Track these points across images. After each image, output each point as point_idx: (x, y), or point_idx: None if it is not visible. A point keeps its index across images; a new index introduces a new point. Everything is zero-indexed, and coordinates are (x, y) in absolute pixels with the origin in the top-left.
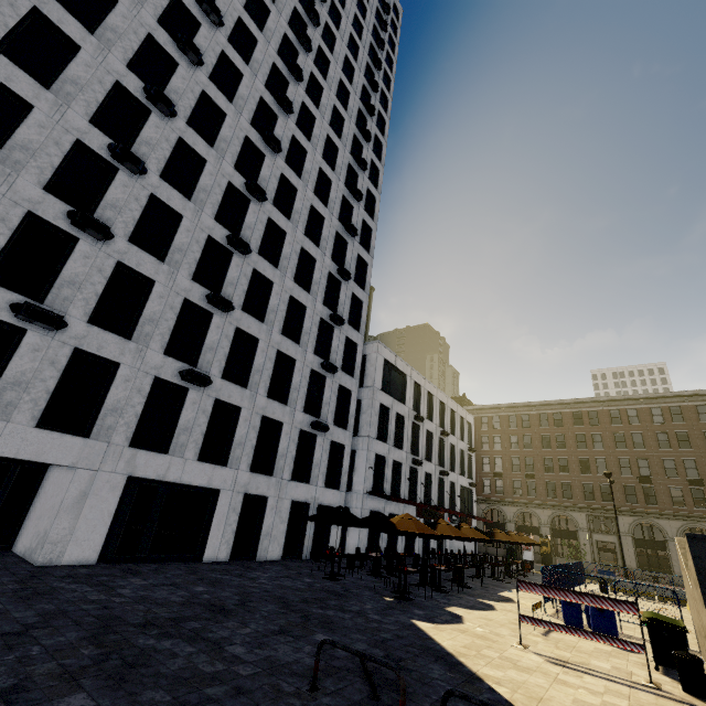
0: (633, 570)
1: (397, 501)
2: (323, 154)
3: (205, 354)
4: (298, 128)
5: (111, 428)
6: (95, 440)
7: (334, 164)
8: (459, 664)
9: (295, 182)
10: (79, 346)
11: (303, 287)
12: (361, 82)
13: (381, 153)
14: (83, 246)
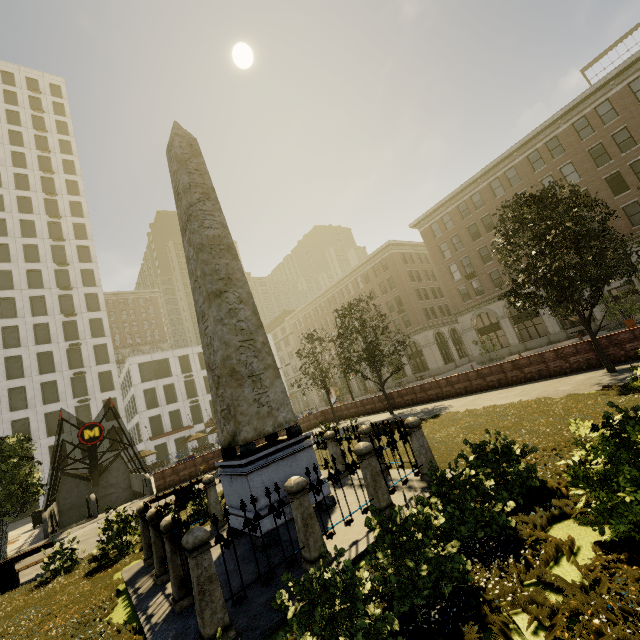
0: None
1: (157, 438)
2: (32, 283)
3: None
4: (1, 290)
5: None
6: None
7: (43, 282)
8: None
9: (14, 323)
10: None
11: (52, 370)
12: (41, 200)
13: (86, 231)
14: None
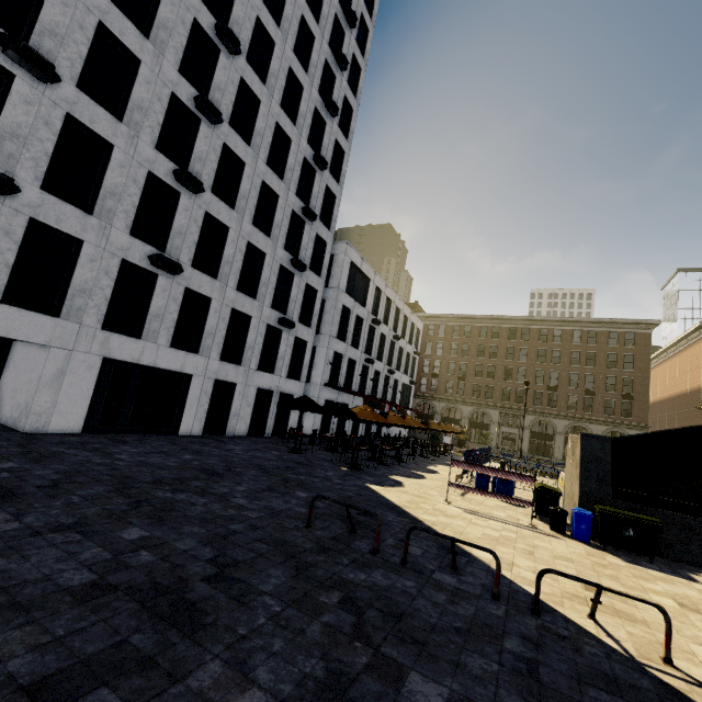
0: (527, 455)
1: (350, 393)
2: None
3: (174, 239)
4: None
5: (81, 309)
6: (66, 321)
7: (319, 13)
8: (405, 513)
9: (272, 32)
10: (35, 217)
11: (276, 172)
12: None
13: (373, 6)
14: (21, 86)
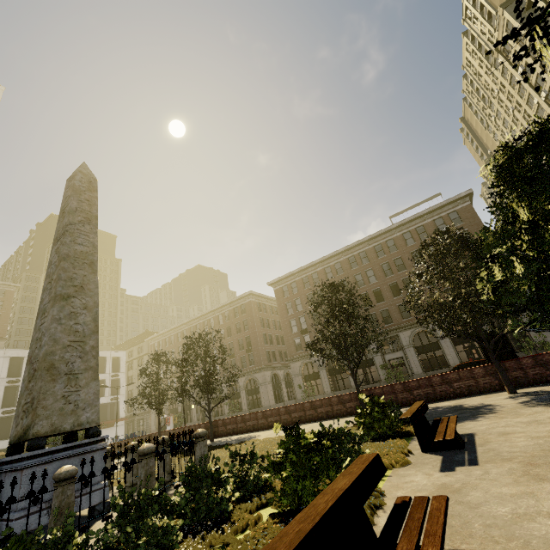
0: None
1: None
2: None
3: None
4: None
5: None
6: None
7: None
8: None
9: None
10: None
11: None
12: None
13: None
14: None
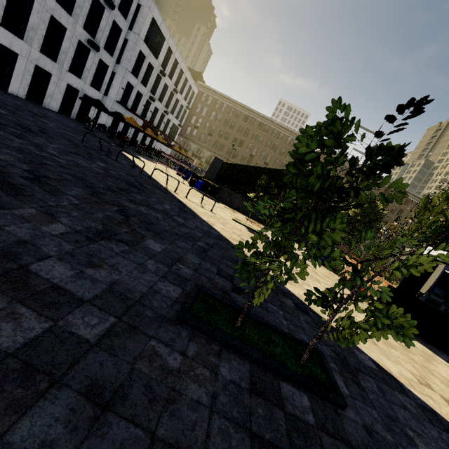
0: None
1: (133, 113)
2: None
3: None
4: None
5: None
6: None
7: None
8: (131, 160)
9: None
10: None
11: None
12: None
13: None
14: None
